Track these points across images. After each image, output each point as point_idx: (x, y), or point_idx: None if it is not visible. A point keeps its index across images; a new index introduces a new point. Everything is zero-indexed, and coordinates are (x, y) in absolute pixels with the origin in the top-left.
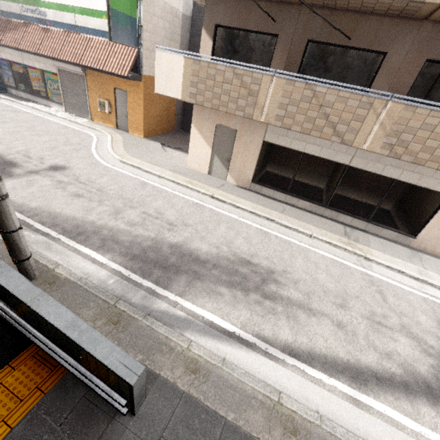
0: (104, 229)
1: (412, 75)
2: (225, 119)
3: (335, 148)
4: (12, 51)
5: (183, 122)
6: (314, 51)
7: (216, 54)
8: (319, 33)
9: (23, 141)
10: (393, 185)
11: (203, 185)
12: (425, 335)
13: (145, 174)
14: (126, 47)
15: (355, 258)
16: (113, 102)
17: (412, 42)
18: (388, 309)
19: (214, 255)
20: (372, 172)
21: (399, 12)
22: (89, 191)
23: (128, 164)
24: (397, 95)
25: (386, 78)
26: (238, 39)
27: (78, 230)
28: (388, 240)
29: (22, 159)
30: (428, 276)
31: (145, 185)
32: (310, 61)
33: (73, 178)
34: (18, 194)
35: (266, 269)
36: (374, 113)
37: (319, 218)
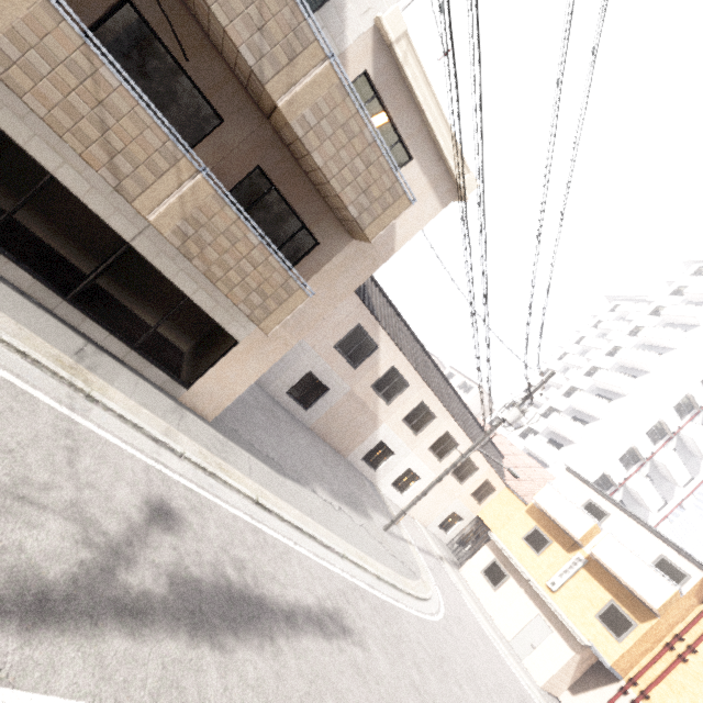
0: None
1: (241, 171)
2: None
3: (115, 203)
4: None
5: None
6: (132, 26)
7: None
8: (148, 5)
9: None
10: (183, 304)
11: None
12: (109, 516)
13: None
14: None
15: (67, 391)
16: None
17: (252, 134)
18: (68, 476)
19: None
20: (161, 273)
21: (246, 81)
22: None
23: None
24: (210, 173)
25: (214, 151)
26: None
27: None
28: (151, 385)
29: None
30: (176, 439)
31: None
32: (121, 33)
33: None
34: None
35: None
36: (177, 175)
37: (40, 312)
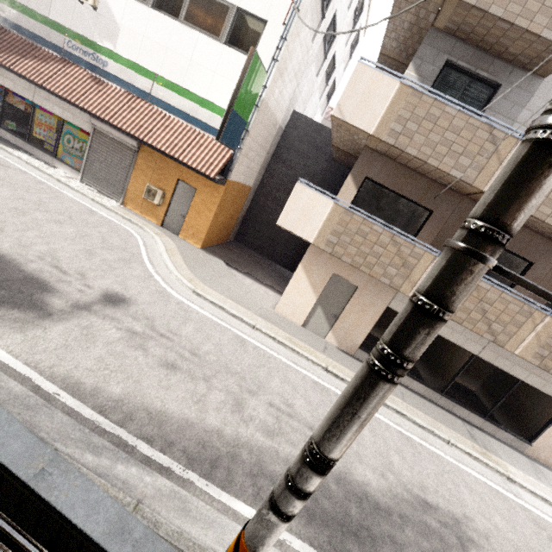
0: (240, 447)
1: (551, 289)
2: (346, 272)
3: (466, 335)
4: (19, 79)
5: (238, 231)
6: None
7: (355, 203)
8: None
9: (38, 231)
10: (517, 385)
11: (307, 346)
12: None
13: (233, 319)
14: (217, 143)
15: (499, 478)
16: (170, 195)
17: None
18: None
19: (388, 493)
20: (498, 368)
21: None
22: (182, 355)
23: (205, 299)
24: None
25: None
26: (387, 199)
27: (207, 454)
28: (504, 444)
29: (52, 273)
30: None
31: (244, 344)
32: None
33: (146, 324)
34: (80, 363)
35: (448, 514)
36: (532, 322)
37: (436, 408)
